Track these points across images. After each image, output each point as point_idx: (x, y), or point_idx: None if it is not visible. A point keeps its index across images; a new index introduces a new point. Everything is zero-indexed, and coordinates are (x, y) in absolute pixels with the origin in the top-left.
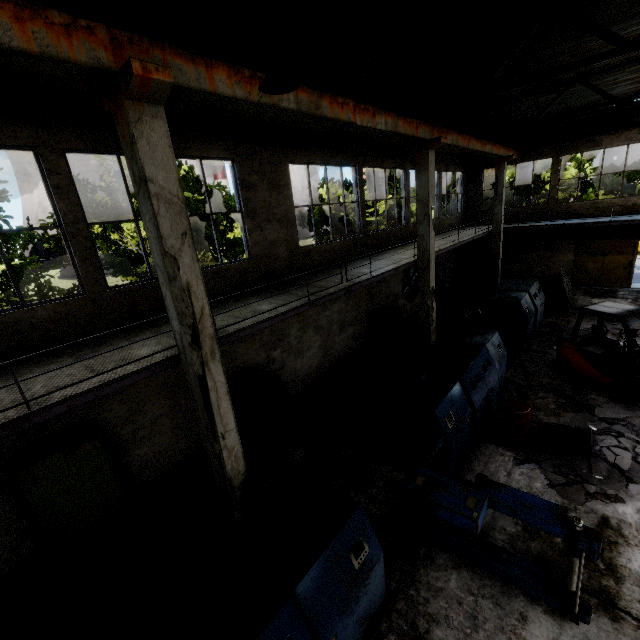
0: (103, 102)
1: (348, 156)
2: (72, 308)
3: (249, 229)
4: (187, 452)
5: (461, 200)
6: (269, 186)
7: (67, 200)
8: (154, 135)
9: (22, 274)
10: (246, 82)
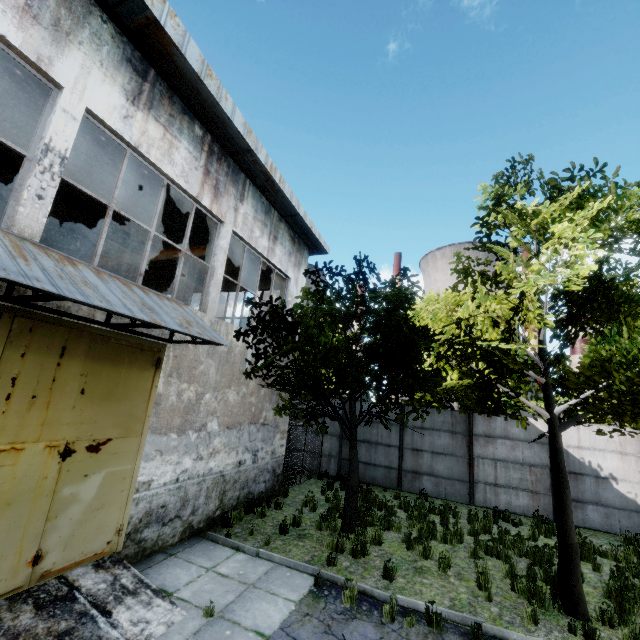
0: None
1: None
2: None
3: None
4: None
5: None
6: None
7: None
8: None
9: None
10: None
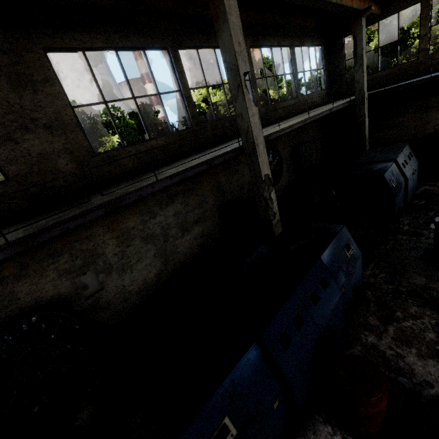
0: None
1: (151, 36)
2: None
3: None
4: None
5: (324, 76)
6: (13, 84)
7: None
8: None
9: None
10: None
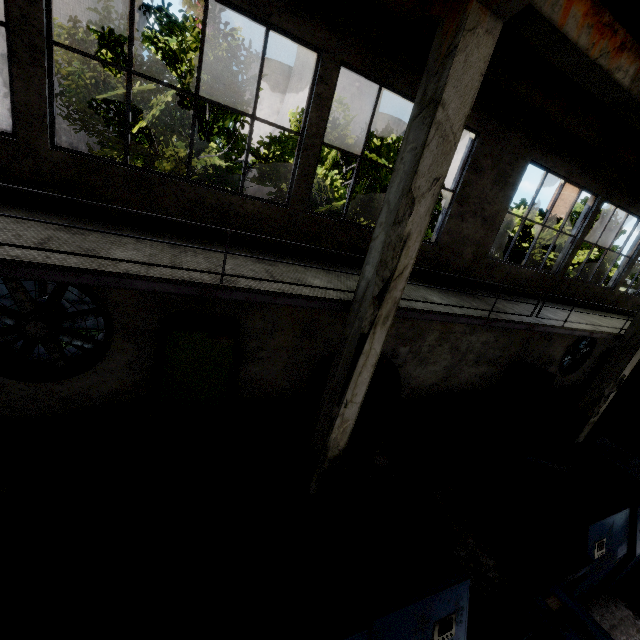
0: (434, 5)
1: (597, 181)
2: (272, 214)
3: (451, 214)
4: (284, 392)
5: None
6: (496, 177)
7: (319, 112)
8: (475, 54)
9: (231, 174)
10: (598, 29)
